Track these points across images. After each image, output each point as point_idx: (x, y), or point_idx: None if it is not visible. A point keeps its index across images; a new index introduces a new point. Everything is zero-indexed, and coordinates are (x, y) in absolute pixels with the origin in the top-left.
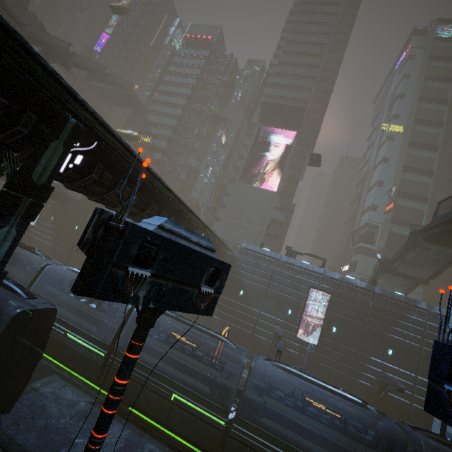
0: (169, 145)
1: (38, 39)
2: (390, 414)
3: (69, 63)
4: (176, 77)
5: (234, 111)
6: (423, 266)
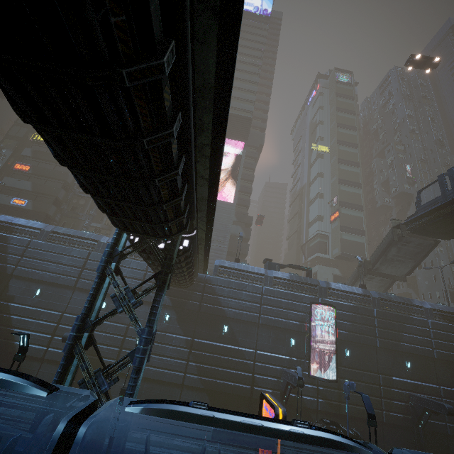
0: None
1: None
2: (431, 448)
3: None
4: None
5: None
6: (402, 262)
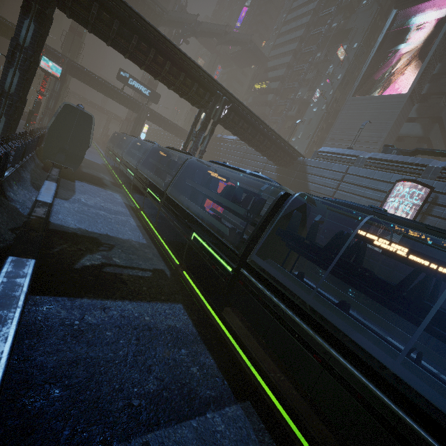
0: (282, 85)
1: (177, 20)
2: None
3: (202, 35)
4: (297, 11)
5: (362, 14)
6: None
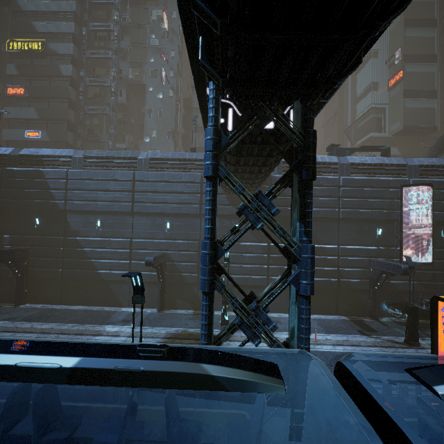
0: (78, 50)
1: None
2: None
3: None
4: None
5: None
6: None
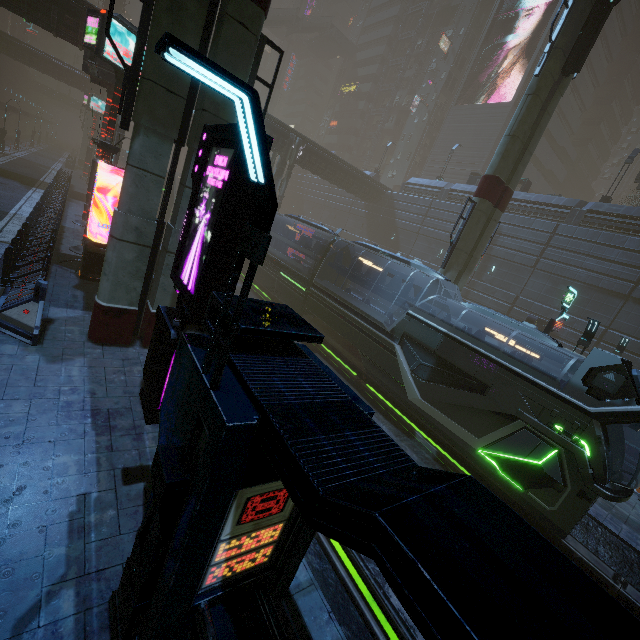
0: (376, 86)
1: None
2: None
3: (266, 25)
4: None
5: None
6: None
